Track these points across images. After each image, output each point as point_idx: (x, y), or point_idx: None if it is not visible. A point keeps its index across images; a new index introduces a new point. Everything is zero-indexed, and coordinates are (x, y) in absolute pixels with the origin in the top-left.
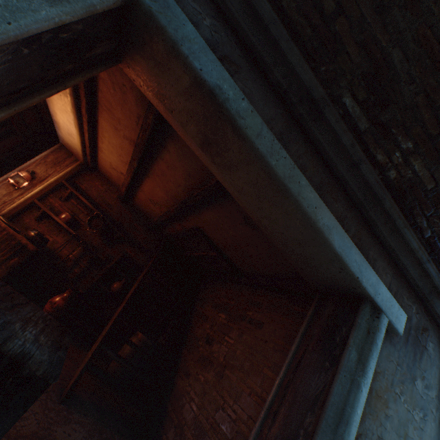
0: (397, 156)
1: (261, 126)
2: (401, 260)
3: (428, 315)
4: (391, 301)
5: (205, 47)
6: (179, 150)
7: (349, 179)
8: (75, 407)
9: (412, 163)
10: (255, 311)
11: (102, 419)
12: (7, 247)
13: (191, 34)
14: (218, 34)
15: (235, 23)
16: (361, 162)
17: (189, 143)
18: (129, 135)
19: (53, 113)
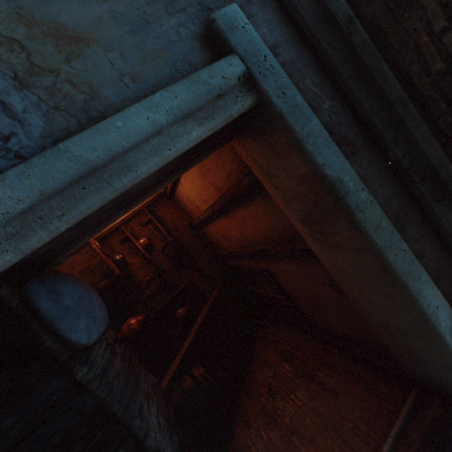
0: None
1: (380, 216)
2: None
3: None
4: None
5: (328, 139)
6: (268, 208)
7: None
8: None
9: None
10: (327, 374)
11: None
12: (99, 271)
13: (315, 128)
14: (336, 114)
15: (354, 101)
16: None
17: (287, 214)
18: (215, 182)
19: None
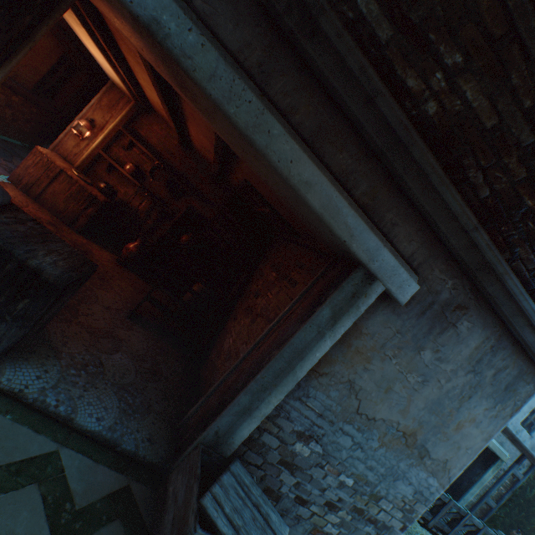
0: (438, 79)
1: (216, 63)
2: (439, 226)
3: (476, 294)
4: (396, 270)
5: None
6: None
7: (363, 119)
8: (139, 323)
9: (462, 89)
10: (297, 273)
11: (161, 335)
12: (83, 199)
13: None
14: None
15: None
16: (377, 94)
17: (173, 86)
18: None
19: (87, 47)
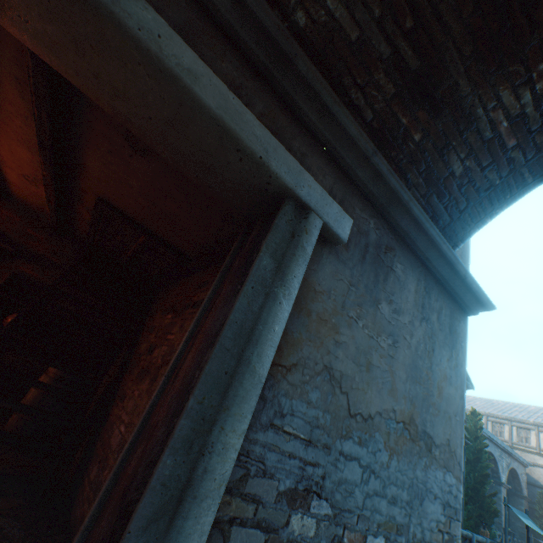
0: None
1: None
2: (344, 157)
3: (394, 234)
4: (326, 199)
5: None
6: None
7: (237, 24)
8: None
9: None
10: (201, 293)
11: None
12: None
13: None
14: None
15: None
16: None
17: None
18: None
19: None
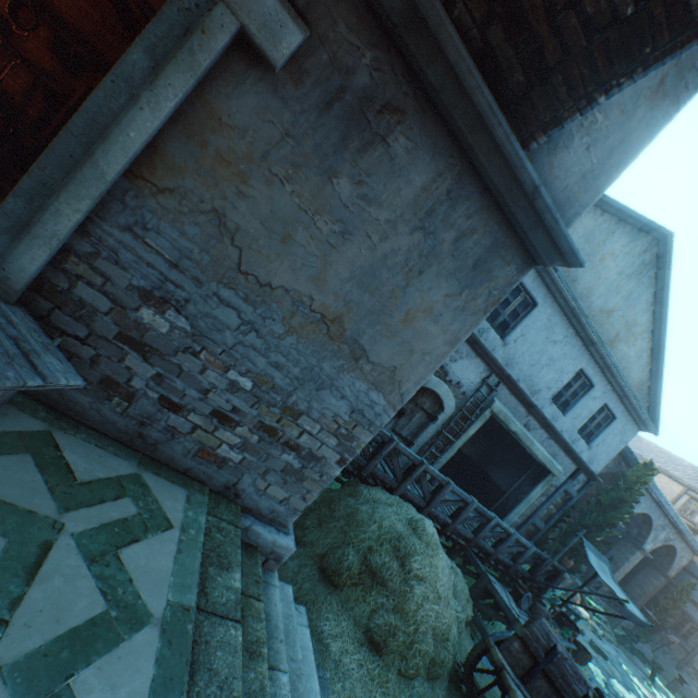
0: None
1: None
2: None
3: (416, 89)
4: None
5: None
6: None
7: None
8: None
9: None
10: None
11: None
12: None
13: None
14: None
15: None
16: None
17: None
18: None
19: None
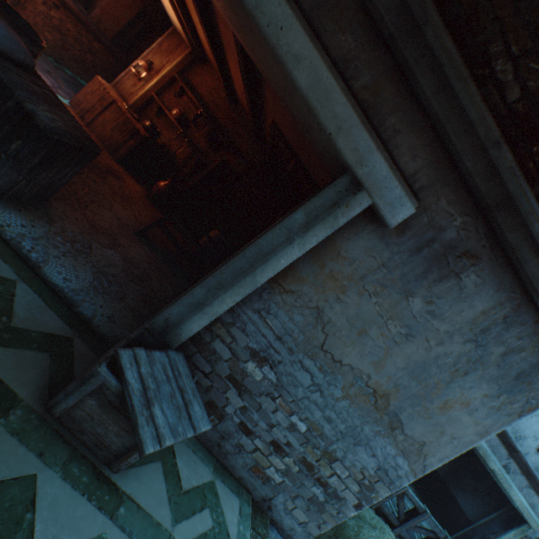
0: None
1: None
2: (453, 141)
3: (493, 243)
4: (388, 183)
5: None
6: None
7: None
8: (145, 243)
9: None
10: None
11: (164, 261)
12: (127, 130)
13: None
14: None
15: None
16: None
17: None
18: None
19: None
